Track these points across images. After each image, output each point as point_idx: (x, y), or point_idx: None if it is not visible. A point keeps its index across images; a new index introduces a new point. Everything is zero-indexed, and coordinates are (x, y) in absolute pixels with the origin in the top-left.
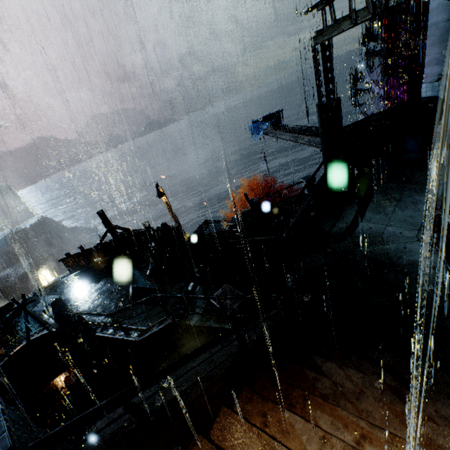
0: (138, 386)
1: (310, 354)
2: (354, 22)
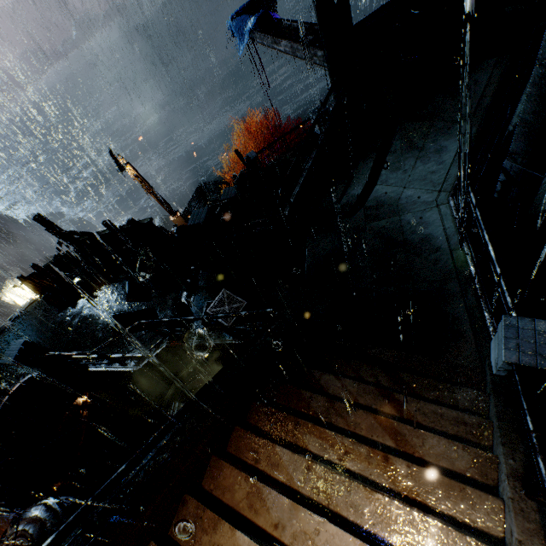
0: (91, 504)
1: (309, 368)
2: None
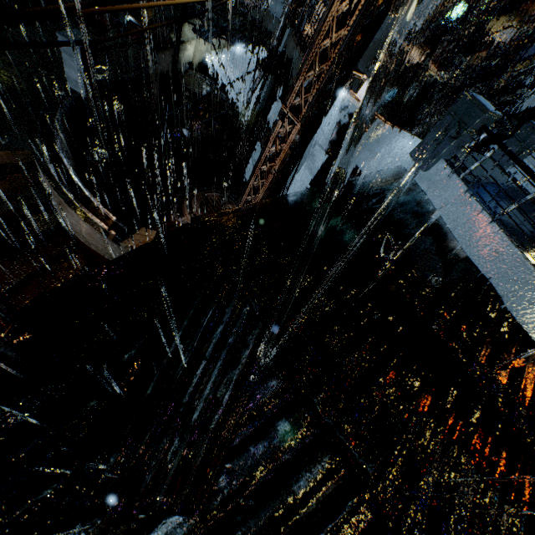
0: None
1: None
2: None
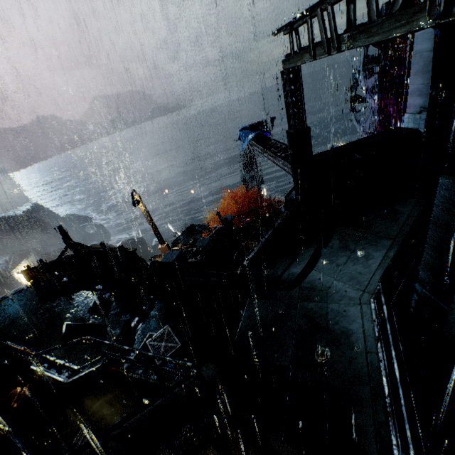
0: None
1: (206, 443)
2: (313, 57)
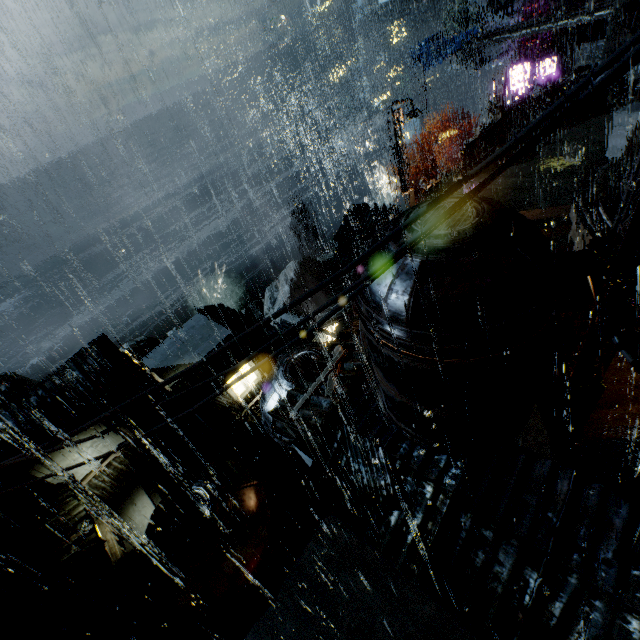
0: None
1: None
2: None
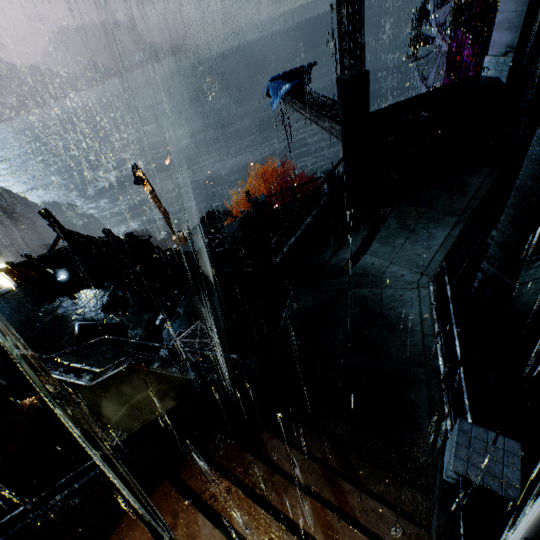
0: None
1: (259, 428)
2: None
